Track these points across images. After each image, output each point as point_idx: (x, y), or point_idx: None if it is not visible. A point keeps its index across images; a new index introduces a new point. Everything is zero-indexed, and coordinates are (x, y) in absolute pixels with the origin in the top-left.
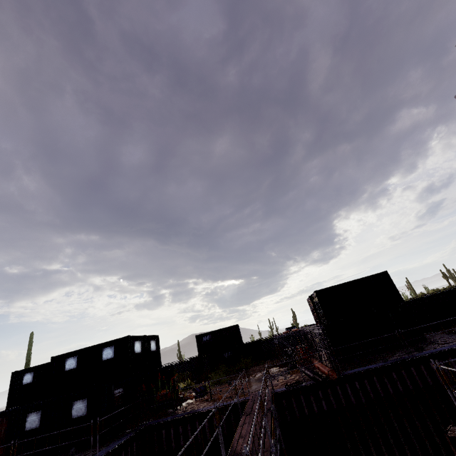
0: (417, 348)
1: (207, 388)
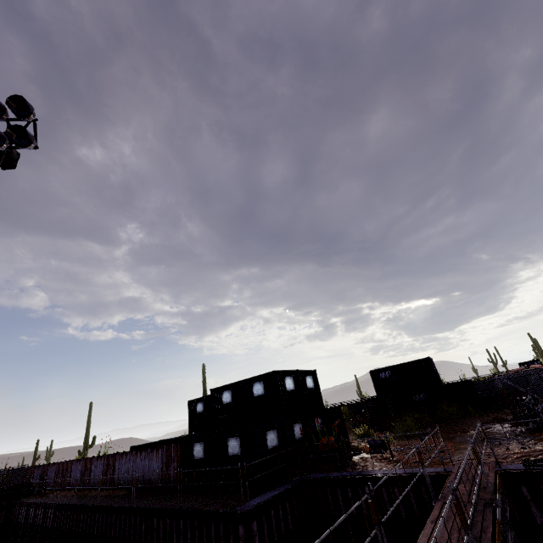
0: None
1: (389, 441)
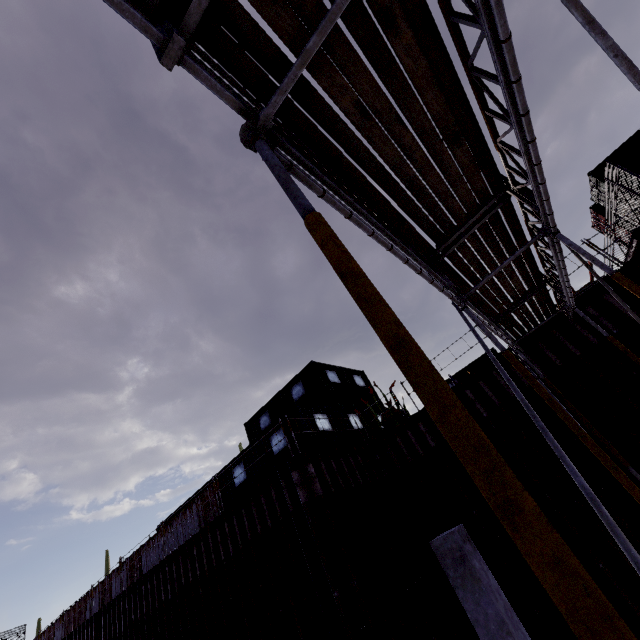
0: None
1: None
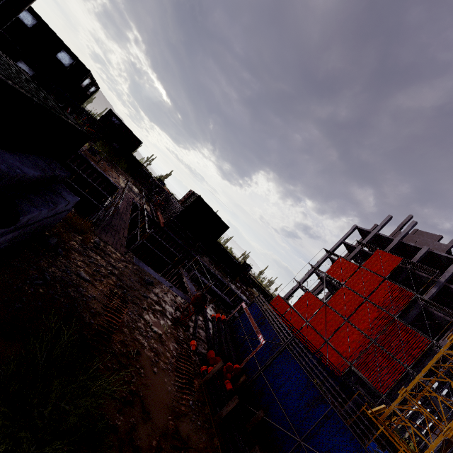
0: (196, 253)
1: None
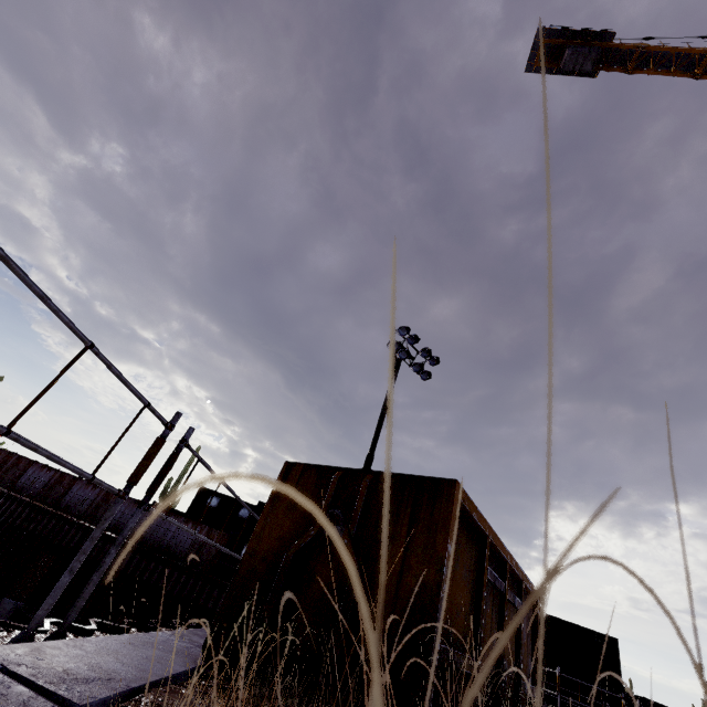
0: None
1: None
